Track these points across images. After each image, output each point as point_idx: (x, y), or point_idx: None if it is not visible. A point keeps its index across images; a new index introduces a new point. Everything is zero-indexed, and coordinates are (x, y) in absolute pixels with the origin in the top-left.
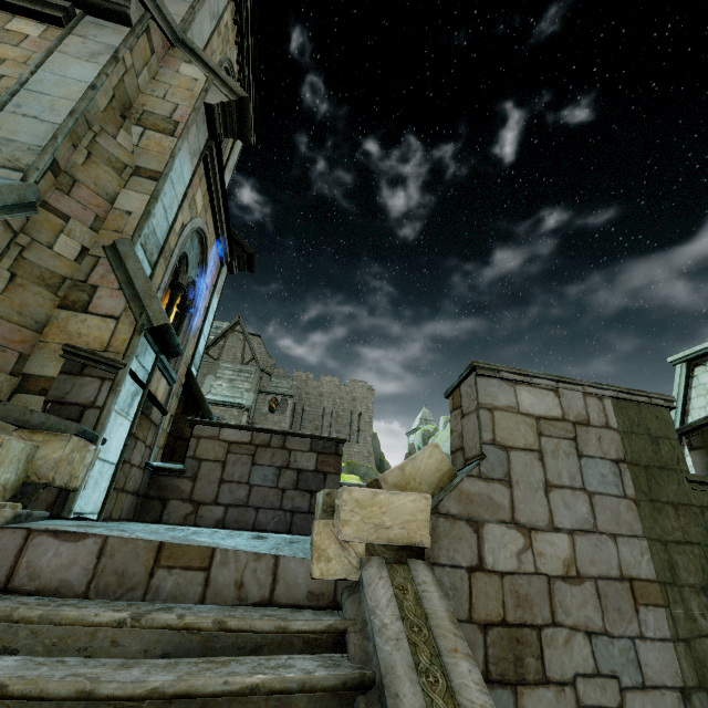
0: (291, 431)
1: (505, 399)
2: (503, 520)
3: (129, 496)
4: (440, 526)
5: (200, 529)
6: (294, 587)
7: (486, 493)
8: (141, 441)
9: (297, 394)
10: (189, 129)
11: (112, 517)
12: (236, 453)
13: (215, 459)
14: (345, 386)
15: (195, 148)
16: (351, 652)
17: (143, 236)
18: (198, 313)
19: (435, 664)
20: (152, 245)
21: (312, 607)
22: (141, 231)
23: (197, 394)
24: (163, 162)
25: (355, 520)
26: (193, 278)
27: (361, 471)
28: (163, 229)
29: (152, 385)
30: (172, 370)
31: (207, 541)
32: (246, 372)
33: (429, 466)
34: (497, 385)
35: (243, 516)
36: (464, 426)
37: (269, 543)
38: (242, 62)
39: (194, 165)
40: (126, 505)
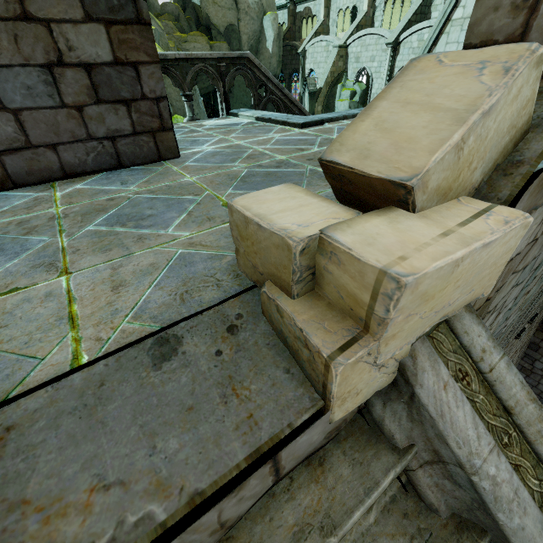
0: None
1: None
2: None
3: None
4: None
5: None
6: (308, 450)
7: None
8: None
9: None
10: None
11: None
12: None
13: None
14: None
15: None
16: (430, 500)
17: None
18: None
19: (542, 479)
20: None
21: (332, 440)
22: None
23: None
24: None
25: (409, 325)
26: None
27: None
28: None
29: None
30: None
31: (66, 485)
32: None
33: (504, 123)
34: None
35: (37, 163)
36: None
37: (201, 370)
38: None
39: None
40: None
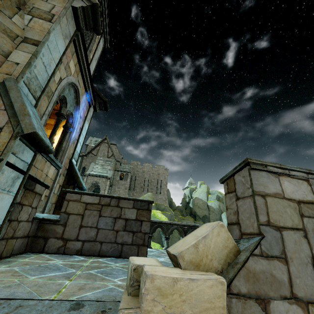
0: (122, 197)
1: (273, 188)
2: (285, 296)
3: (20, 239)
4: (234, 306)
5: (62, 261)
6: None
7: (268, 271)
8: (27, 206)
9: (132, 171)
10: (60, 19)
11: (2, 256)
12: (90, 209)
13: (77, 213)
14: (155, 168)
15: (66, 33)
16: None
17: (26, 78)
18: (75, 131)
19: None
20: (35, 85)
21: None
22: (23, 74)
23: (74, 174)
24: (42, 35)
25: (157, 310)
26: (70, 111)
27: (161, 207)
28: (43, 77)
29: (43, 170)
30: (57, 161)
31: None
32: (109, 161)
33: (218, 243)
34: (266, 176)
35: (93, 247)
36: (239, 206)
37: None
38: (101, 1)
39: (66, 43)
40: (17, 245)
